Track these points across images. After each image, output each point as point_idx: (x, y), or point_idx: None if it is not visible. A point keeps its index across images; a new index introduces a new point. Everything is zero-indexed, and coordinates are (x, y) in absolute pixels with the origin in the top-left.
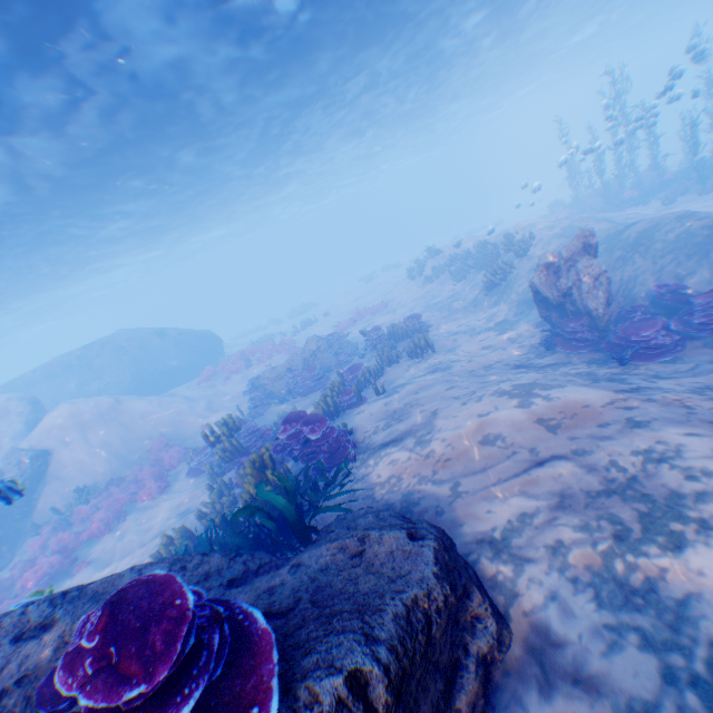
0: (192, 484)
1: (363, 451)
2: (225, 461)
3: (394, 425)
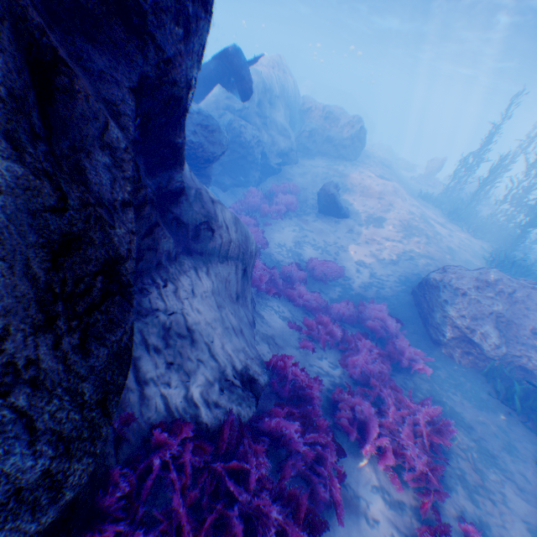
0: None
1: None
2: None
3: None
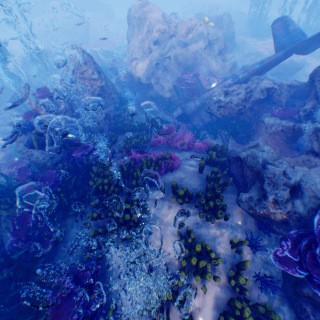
0: None
1: None
2: None
3: None
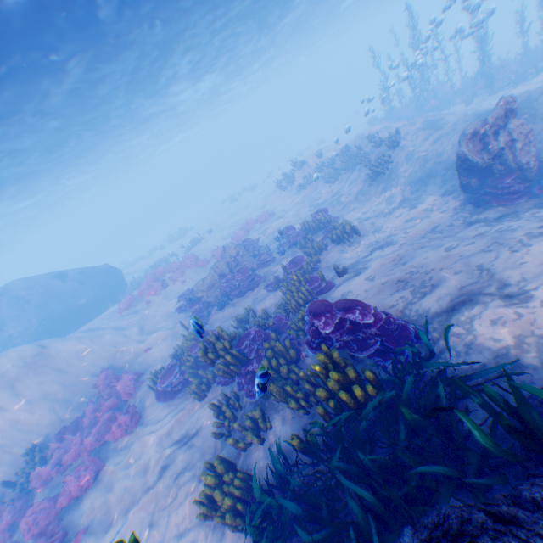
0: (171, 408)
1: (429, 323)
2: (228, 375)
3: (436, 290)
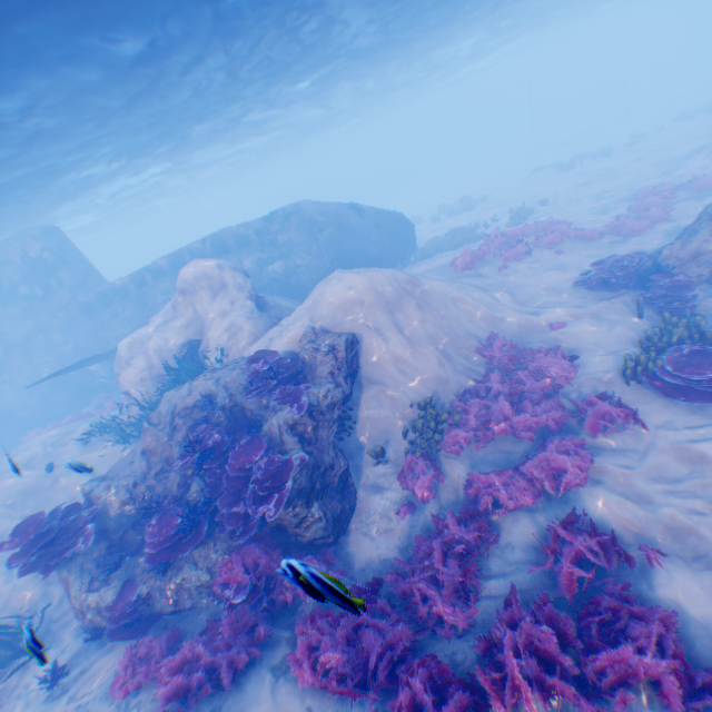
0: None
1: None
2: None
3: None
